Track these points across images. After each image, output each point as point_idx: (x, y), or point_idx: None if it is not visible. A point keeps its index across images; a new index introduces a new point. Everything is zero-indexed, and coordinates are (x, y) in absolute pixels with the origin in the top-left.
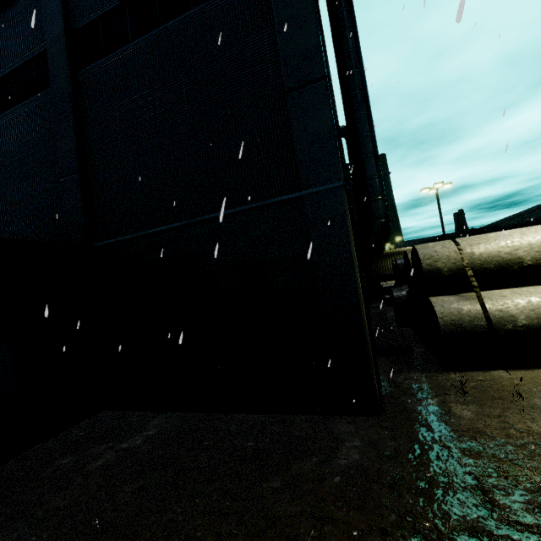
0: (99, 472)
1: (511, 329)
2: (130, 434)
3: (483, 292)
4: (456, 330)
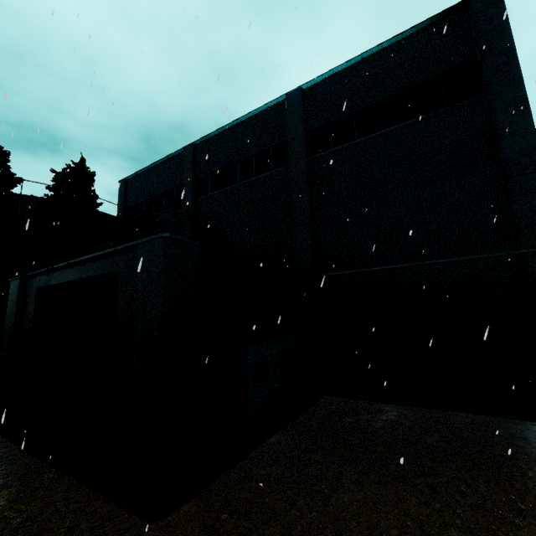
0: (388, 428)
1: None
2: (376, 412)
3: None
4: None
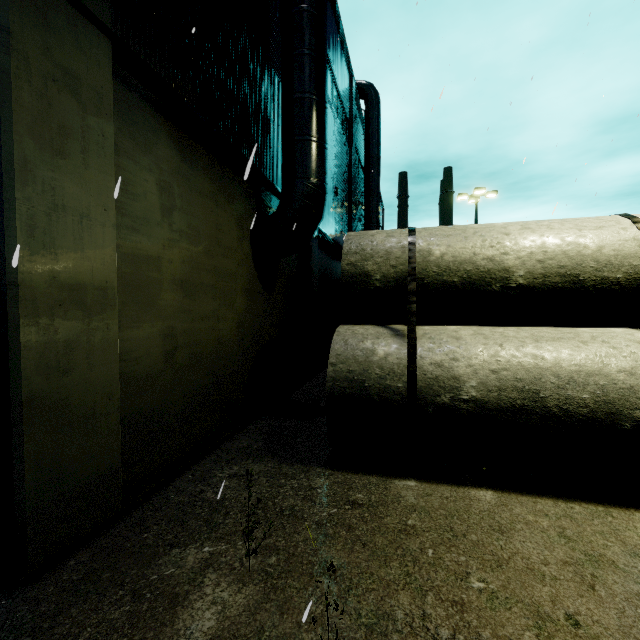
0: None
1: (448, 404)
2: None
3: (431, 326)
4: (351, 391)
